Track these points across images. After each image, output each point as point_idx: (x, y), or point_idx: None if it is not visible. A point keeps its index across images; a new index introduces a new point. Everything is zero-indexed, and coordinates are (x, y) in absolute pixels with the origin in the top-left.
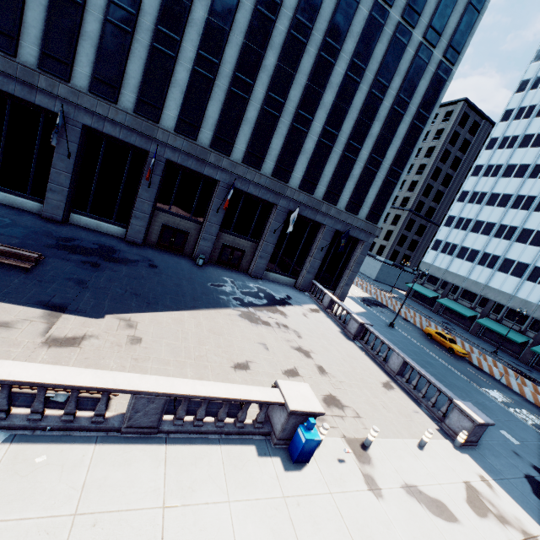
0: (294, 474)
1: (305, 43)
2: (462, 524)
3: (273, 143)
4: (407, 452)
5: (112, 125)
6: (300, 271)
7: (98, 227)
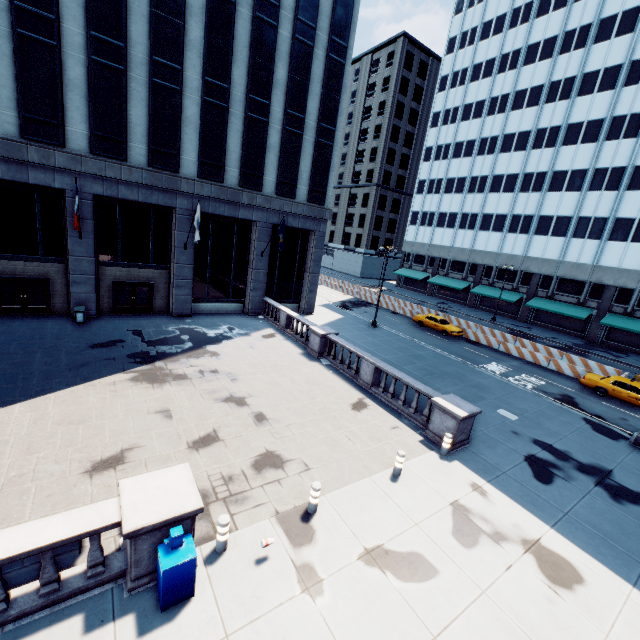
0: (158, 634)
1: None
2: (444, 574)
3: (132, 115)
4: (375, 495)
5: None
6: (245, 290)
7: None
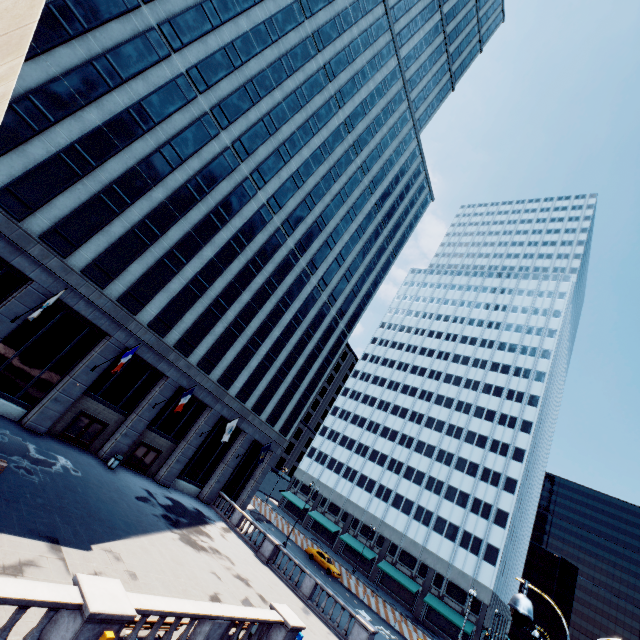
0: None
1: (272, 295)
2: None
3: (228, 355)
4: None
5: (87, 304)
6: (209, 478)
7: None
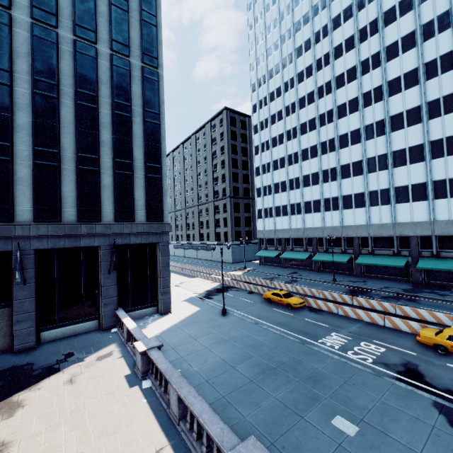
0: None
1: None
2: None
3: None
4: None
5: None
6: (99, 307)
7: None
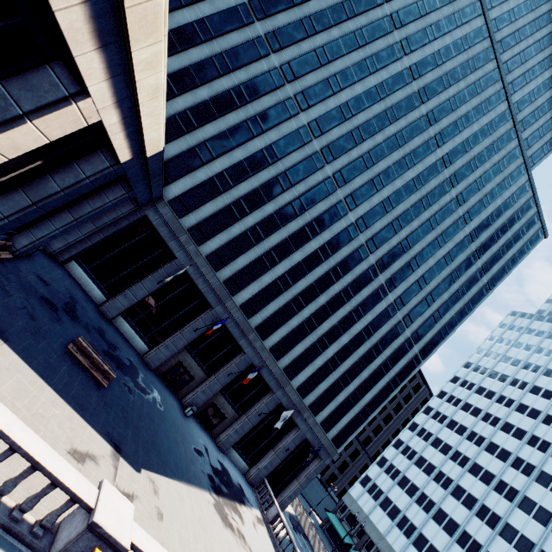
0: None
1: (346, 302)
2: None
3: (297, 348)
4: None
5: (204, 281)
6: (258, 460)
7: (130, 336)
